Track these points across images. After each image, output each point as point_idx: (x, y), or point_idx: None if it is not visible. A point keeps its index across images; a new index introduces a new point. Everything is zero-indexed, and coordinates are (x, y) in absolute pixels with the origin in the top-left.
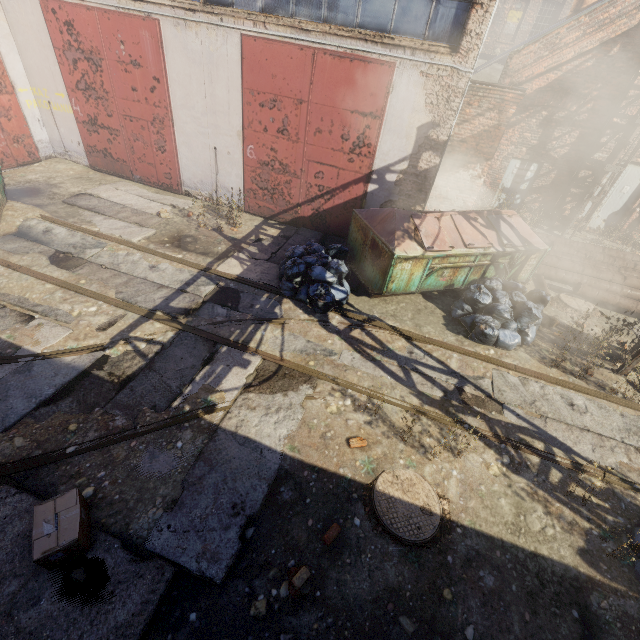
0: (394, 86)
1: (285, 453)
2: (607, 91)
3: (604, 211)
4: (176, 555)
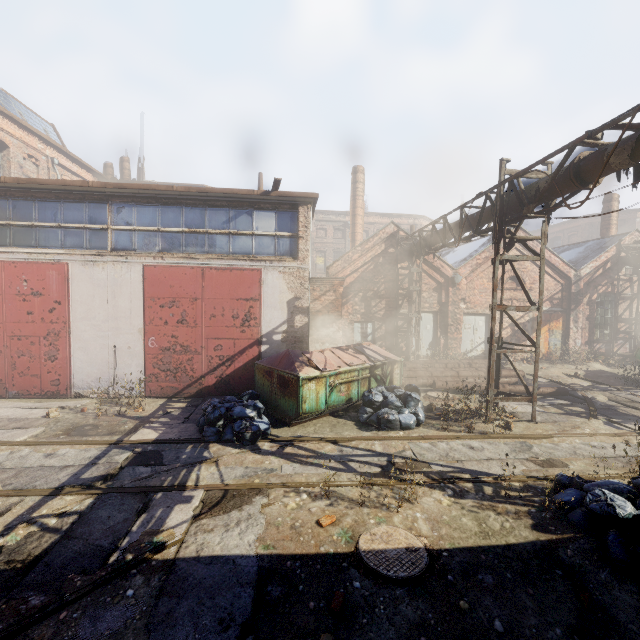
0: (264, 281)
1: (260, 554)
2: (388, 278)
3: (424, 343)
4: None
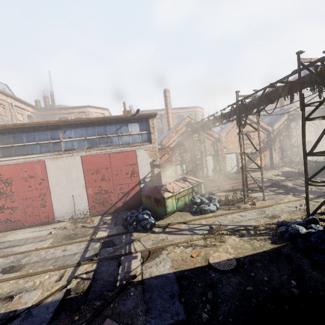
0: (138, 155)
1: (174, 271)
2: (189, 142)
3: (210, 170)
4: (163, 323)
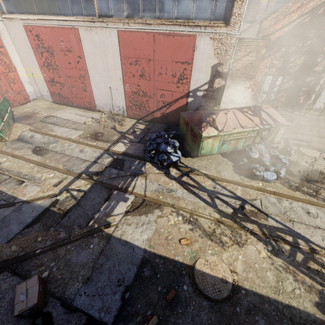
0: (197, 46)
1: (146, 249)
2: (318, 33)
3: (323, 98)
4: (88, 309)
